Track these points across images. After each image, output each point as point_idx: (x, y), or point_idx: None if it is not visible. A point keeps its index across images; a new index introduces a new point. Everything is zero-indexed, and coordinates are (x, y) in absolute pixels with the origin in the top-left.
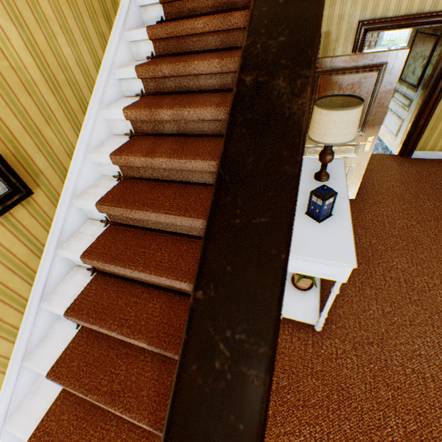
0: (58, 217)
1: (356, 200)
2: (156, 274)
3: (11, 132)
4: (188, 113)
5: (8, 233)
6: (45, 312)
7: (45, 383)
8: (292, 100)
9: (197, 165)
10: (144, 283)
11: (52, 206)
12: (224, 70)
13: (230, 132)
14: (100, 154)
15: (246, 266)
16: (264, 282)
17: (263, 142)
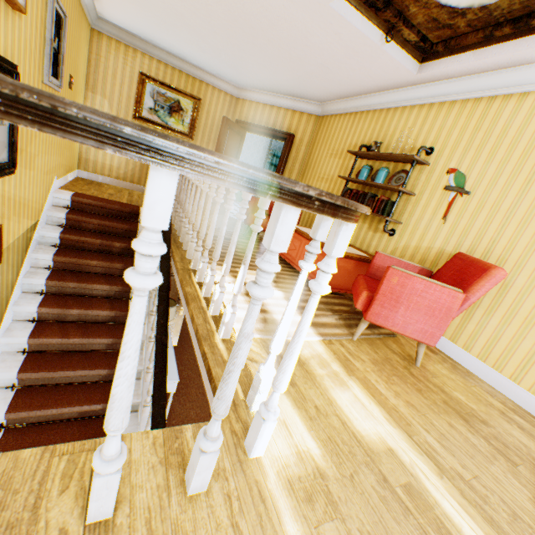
0: None
1: (179, 346)
2: (80, 405)
3: None
4: (92, 312)
5: None
6: None
7: None
8: (166, 340)
9: (101, 341)
10: (59, 420)
11: None
12: (112, 290)
13: (157, 345)
14: (16, 337)
15: (163, 365)
16: (165, 366)
17: (163, 347)
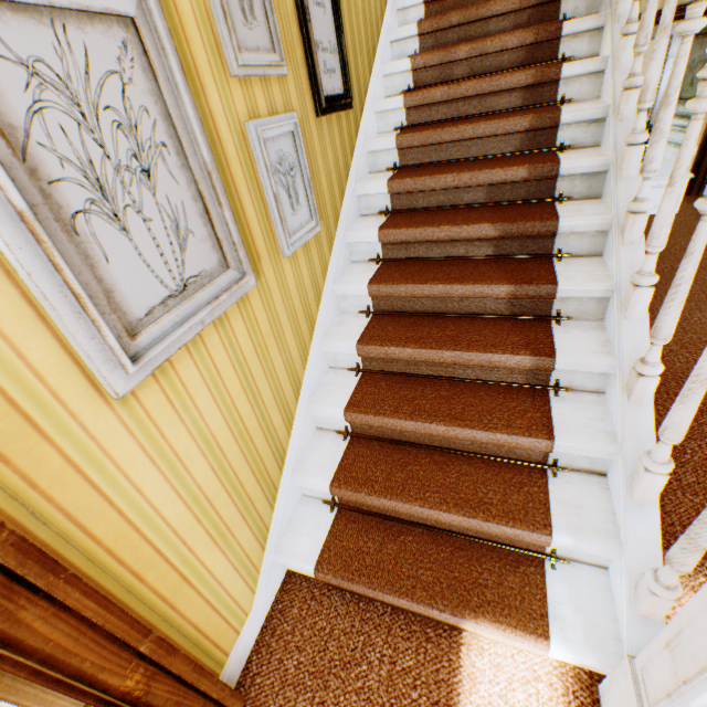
0: (356, 151)
1: None
2: (486, 170)
3: (347, 44)
4: (490, 44)
5: (338, 136)
6: (344, 246)
7: (347, 320)
8: None
9: (511, 80)
10: (456, 206)
11: (354, 136)
12: (522, 6)
13: None
14: (389, 99)
15: None
16: None
17: None
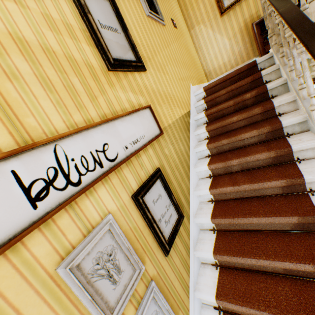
0: (191, 230)
1: None
2: (279, 260)
3: (175, 188)
4: (249, 158)
5: (179, 241)
6: (195, 299)
7: None
8: None
9: (271, 184)
10: (262, 271)
11: (188, 223)
12: (260, 133)
13: None
14: (201, 190)
15: None
16: None
17: None
